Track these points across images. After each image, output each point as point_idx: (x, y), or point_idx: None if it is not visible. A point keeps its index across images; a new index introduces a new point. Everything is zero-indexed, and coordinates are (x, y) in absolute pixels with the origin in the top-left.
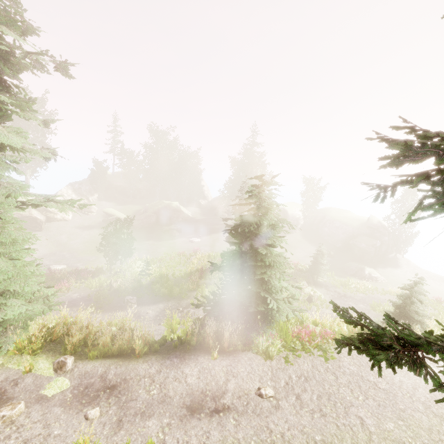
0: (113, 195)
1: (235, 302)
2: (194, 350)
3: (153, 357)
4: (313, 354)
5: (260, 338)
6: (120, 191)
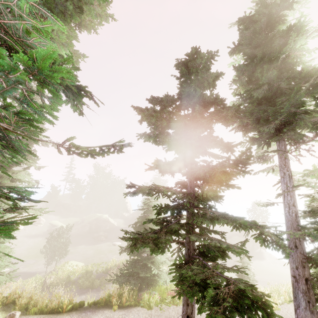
0: (59, 210)
1: (134, 274)
2: (102, 308)
3: (74, 312)
4: (179, 305)
5: (145, 293)
6: (65, 207)
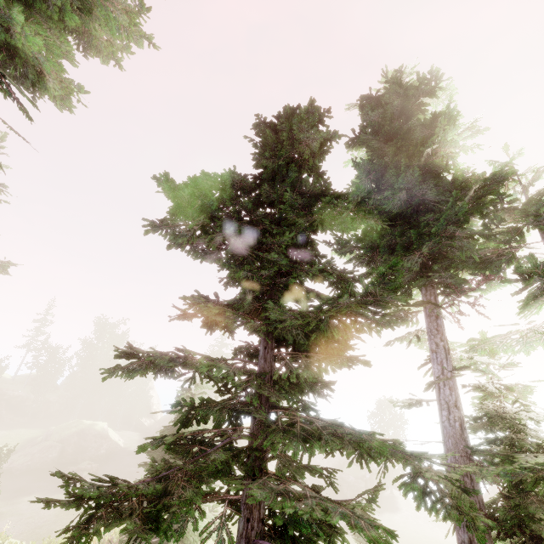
0: None
1: None
2: None
3: None
4: None
5: None
6: (14, 404)
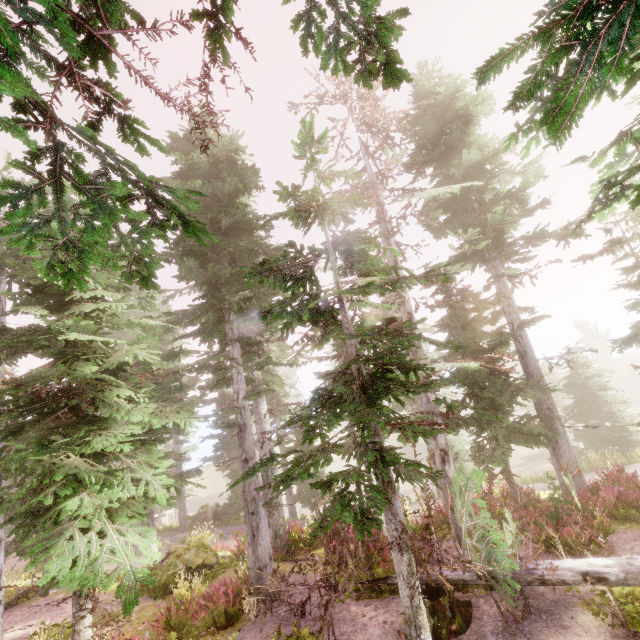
0: None
1: (597, 440)
2: (590, 471)
3: None
4: None
5: (636, 449)
6: None
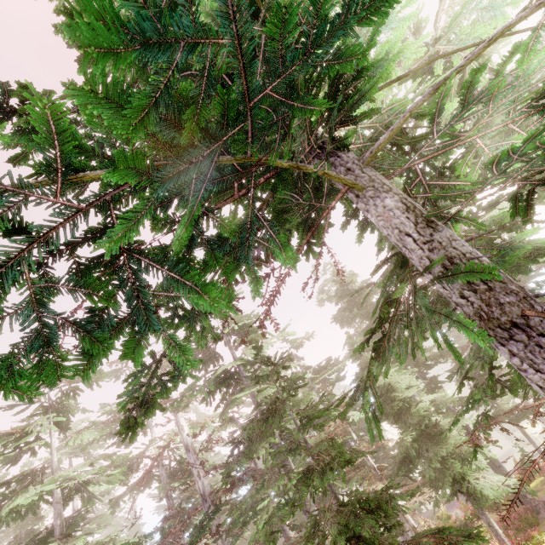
0: None
1: None
2: None
3: None
4: None
5: None
6: None
